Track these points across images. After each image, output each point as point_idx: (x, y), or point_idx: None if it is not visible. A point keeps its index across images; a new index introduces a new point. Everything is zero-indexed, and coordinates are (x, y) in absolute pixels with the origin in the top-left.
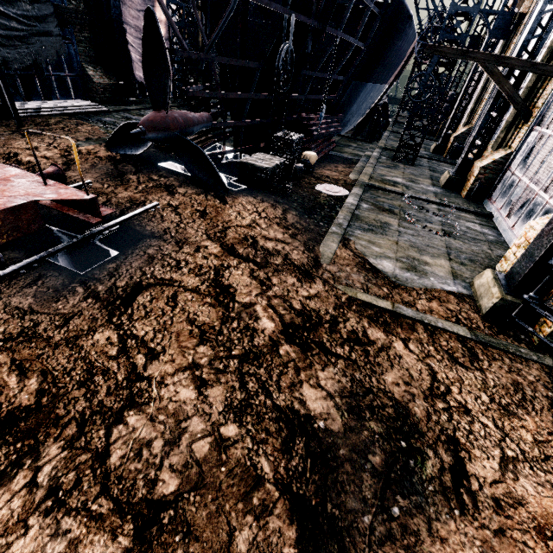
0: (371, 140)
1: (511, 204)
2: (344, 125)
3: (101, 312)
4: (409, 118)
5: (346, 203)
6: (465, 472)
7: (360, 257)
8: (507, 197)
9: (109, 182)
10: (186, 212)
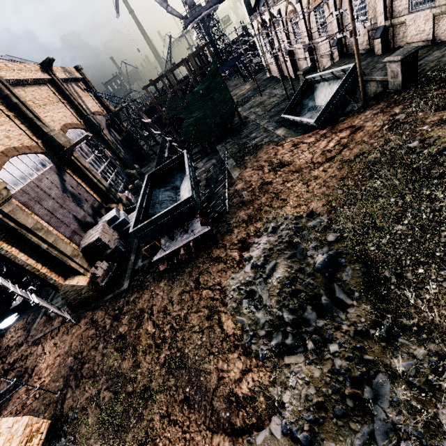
0: None
1: None
2: None
3: None
4: None
5: None
6: (33, 372)
7: (48, 316)
8: None
9: None
10: None
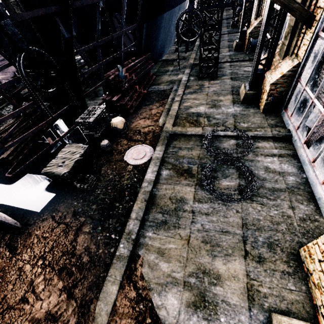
0: (192, 44)
1: (307, 129)
2: (161, 52)
3: None
4: (200, 42)
5: (143, 182)
6: None
7: (143, 297)
8: (302, 118)
9: None
10: None
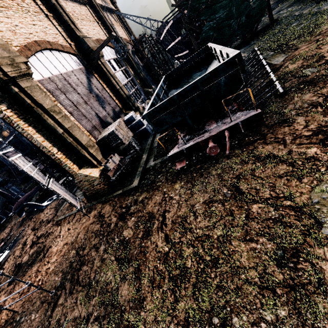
0: None
1: None
2: None
3: (0, 267)
4: None
5: None
6: (47, 253)
7: None
8: None
9: (18, 229)
10: (30, 224)
